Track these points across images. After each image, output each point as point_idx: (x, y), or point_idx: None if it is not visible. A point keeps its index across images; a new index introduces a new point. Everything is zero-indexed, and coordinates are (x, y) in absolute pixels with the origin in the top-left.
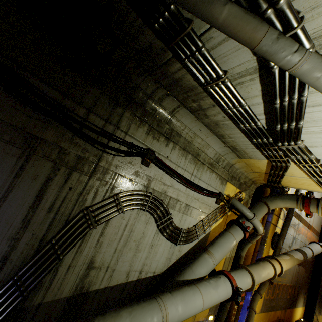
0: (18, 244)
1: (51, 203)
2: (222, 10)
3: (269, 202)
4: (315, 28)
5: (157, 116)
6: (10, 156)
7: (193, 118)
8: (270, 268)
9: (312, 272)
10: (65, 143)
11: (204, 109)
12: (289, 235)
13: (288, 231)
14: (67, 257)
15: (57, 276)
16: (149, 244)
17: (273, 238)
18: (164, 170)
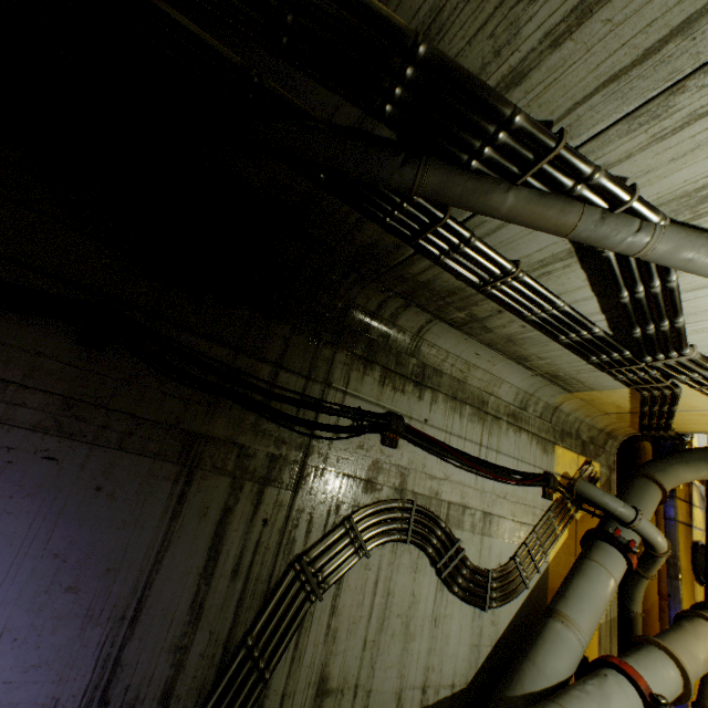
0: (188, 659)
1: (235, 558)
2: (504, 199)
3: (660, 474)
4: (658, 193)
5: (392, 346)
6: (161, 480)
7: (461, 337)
8: None
9: None
10: (245, 436)
11: (481, 320)
12: None
13: None
14: (277, 675)
15: None
16: (429, 618)
17: (695, 556)
18: (426, 448)
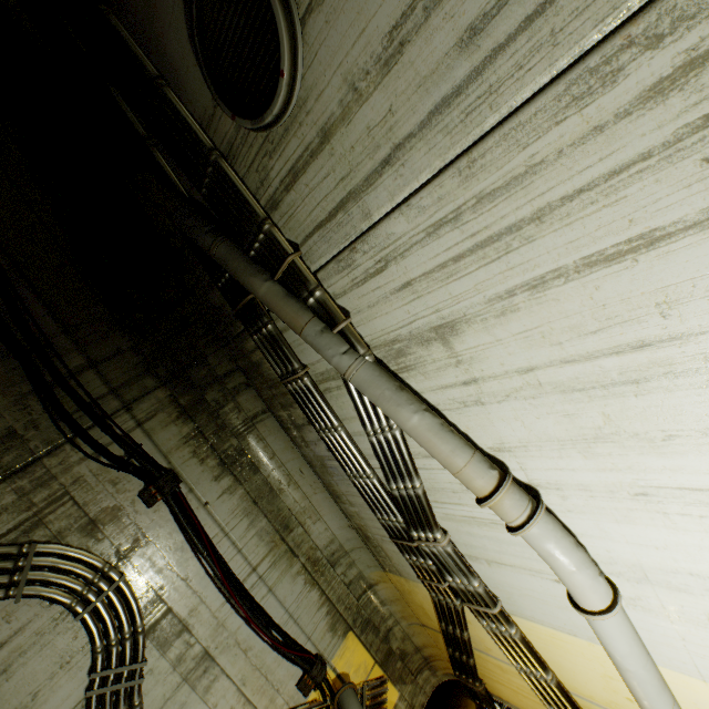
0: None
1: None
2: (261, 285)
3: None
4: (371, 334)
5: (221, 416)
6: None
7: (289, 443)
8: None
9: None
10: (5, 398)
11: (300, 427)
12: None
13: None
14: None
15: None
16: None
17: None
18: (184, 529)
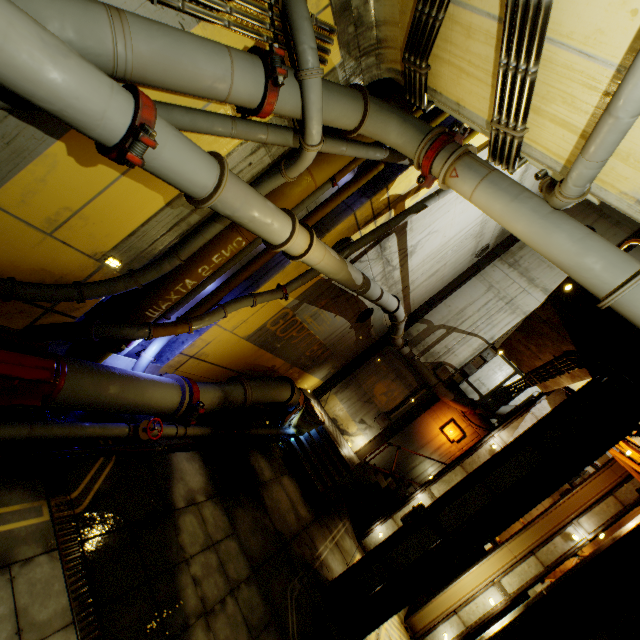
0: None
1: None
2: None
3: (377, 109)
4: None
5: None
6: None
7: None
8: (286, 225)
9: (363, 351)
10: None
11: None
12: (369, 270)
13: (372, 262)
14: None
15: None
16: None
17: (341, 243)
18: None
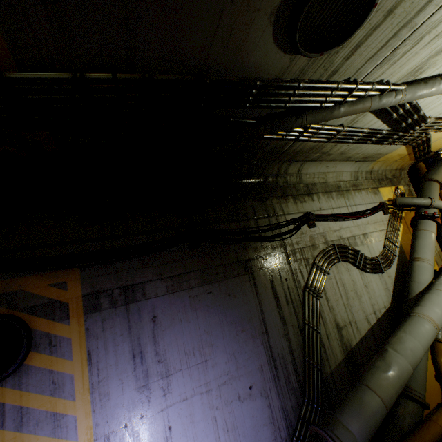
0: (290, 337)
1: (284, 297)
2: (339, 112)
3: (434, 176)
4: (397, 77)
5: (290, 184)
6: (245, 282)
7: (318, 163)
8: None
9: None
10: (261, 252)
11: (327, 152)
12: None
13: None
14: (321, 330)
15: (325, 347)
16: (363, 286)
17: None
18: (326, 220)
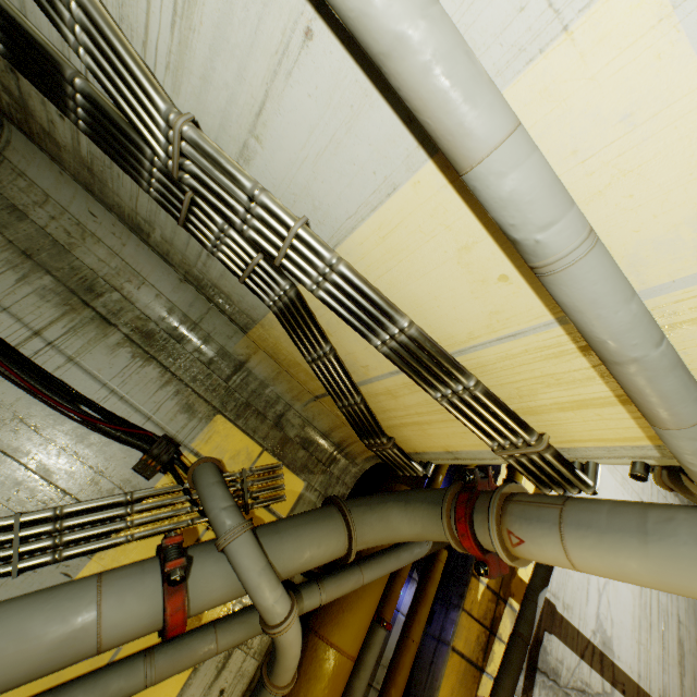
0: None
1: None
2: None
3: (363, 510)
4: None
5: None
6: None
7: (55, 168)
8: None
9: None
10: None
11: (27, 107)
12: None
13: None
14: None
15: None
16: None
17: None
18: None
